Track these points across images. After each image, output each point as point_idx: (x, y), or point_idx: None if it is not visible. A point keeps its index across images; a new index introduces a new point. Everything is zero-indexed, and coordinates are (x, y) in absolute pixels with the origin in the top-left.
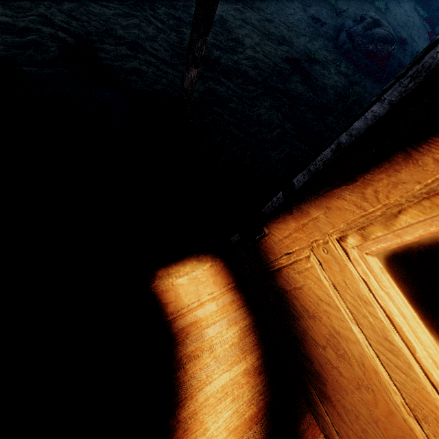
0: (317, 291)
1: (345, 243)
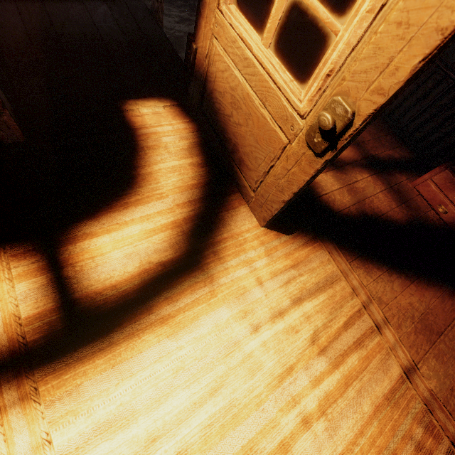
0: (220, 67)
1: (220, 6)
